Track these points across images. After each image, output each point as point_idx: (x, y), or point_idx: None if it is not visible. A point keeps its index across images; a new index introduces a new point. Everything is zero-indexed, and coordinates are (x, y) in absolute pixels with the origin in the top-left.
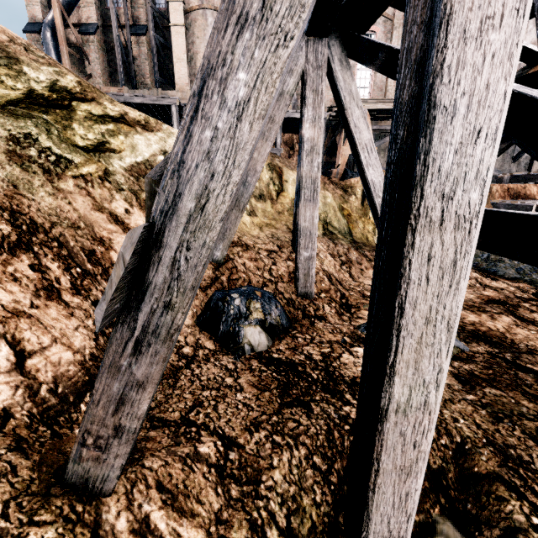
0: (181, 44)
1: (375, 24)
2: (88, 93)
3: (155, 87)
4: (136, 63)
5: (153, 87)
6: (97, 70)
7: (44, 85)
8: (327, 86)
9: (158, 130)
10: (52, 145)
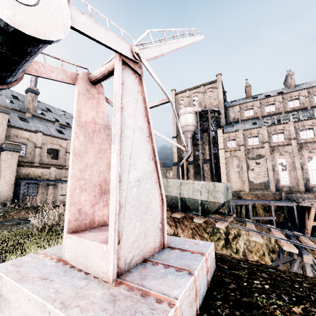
0: (224, 168)
1: (314, 153)
2: (227, 230)
3: (210, 177)
4: (205, 171)
5: (210, 177)
6: (192, 174)
7: (223, 234)
8: (292, 177)
9: (240, 234)
10: (233, 254)
